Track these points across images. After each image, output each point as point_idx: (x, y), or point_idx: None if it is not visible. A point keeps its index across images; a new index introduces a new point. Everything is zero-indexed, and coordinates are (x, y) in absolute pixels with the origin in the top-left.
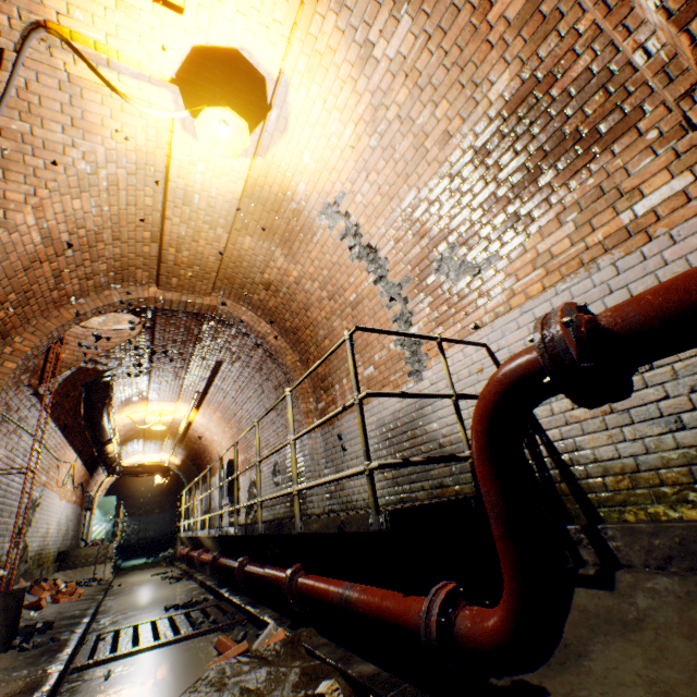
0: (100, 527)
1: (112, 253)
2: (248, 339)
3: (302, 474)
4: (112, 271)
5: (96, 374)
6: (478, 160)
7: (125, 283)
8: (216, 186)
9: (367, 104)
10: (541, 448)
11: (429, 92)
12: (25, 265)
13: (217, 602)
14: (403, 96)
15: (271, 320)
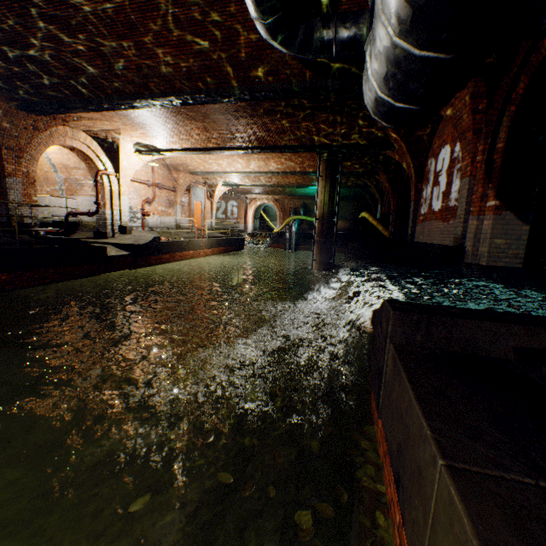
0: None
1: None
2: None
3: None
4: None
5: None
6: (81, 170)
7: None
8: None
9: (59, 148)
10: (81, 217)
11: (73, 155)
12: None
13: None
14: (68, 152)
15: None
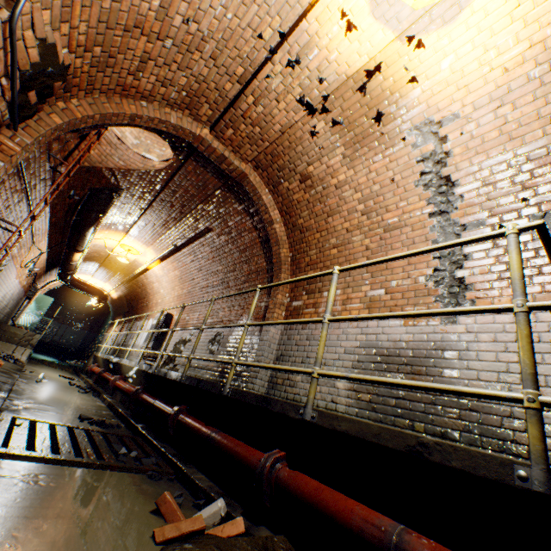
0: (29, 317)
1: (199, 71)
2: (250, 220)
3: (245, 354)
4: (186, 91)
5: (106, 185)
6: None
7: (187, 111)
8: (340, 50)
9: None
10: None
11: None
12: (128, 23)
13: (133, 435)
14: None
15: (285, 212)
